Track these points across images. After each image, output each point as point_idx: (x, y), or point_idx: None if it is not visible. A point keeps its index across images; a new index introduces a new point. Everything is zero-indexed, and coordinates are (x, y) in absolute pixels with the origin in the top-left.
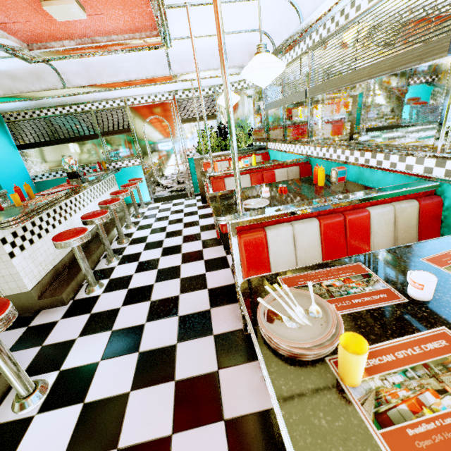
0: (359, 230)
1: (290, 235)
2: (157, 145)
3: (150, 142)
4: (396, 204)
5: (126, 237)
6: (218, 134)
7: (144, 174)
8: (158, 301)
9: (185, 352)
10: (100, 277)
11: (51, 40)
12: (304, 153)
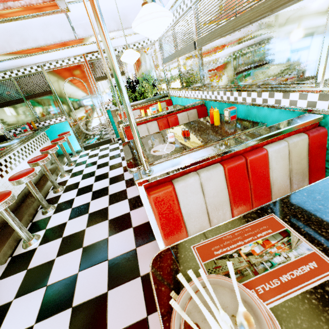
0: (260, 168)
1: (198, 184)
2: (78, 102)
3: (71, 100)
4: (289, 139)
5: (60, 186)
6: (128, 88)
7: (71, 128)
8: (90, 246)
9: (116, 300)
10: (37, 229)
11: None
12: (199, 97)
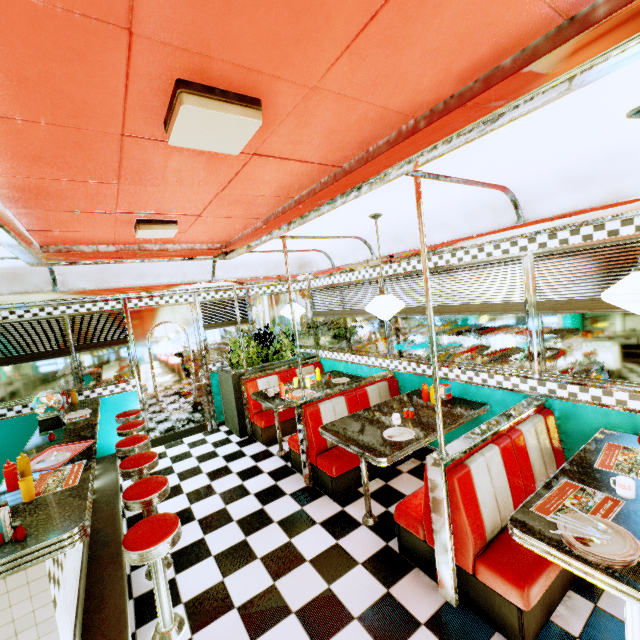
0: (522, 448)
1: (485, 465)
2: (166, 359)
3: (155, 355)
4: (531, 420)
5: None
6: (257, 342)
7: (141, 403)
8: (307, 608)
9: None
10: None
11: (82, 244)
12: (383, 366)
